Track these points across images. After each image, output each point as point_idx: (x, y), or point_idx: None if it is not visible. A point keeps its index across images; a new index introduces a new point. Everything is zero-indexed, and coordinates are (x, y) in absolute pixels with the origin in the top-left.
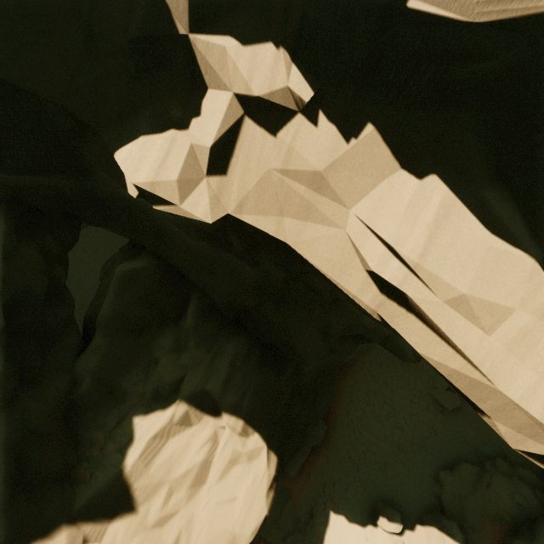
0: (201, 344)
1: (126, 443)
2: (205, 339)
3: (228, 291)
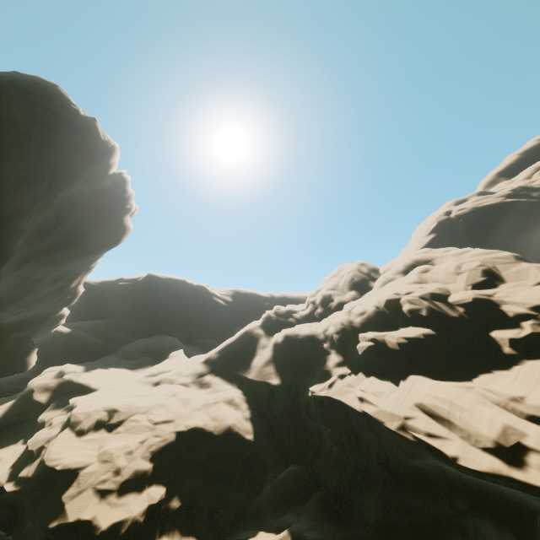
0: (312, 514)
1: (251, 536)
2: (316, 514)
3: (336, 479)
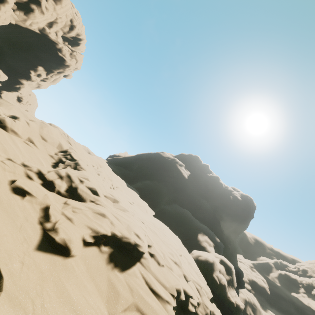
0: None
1: (269, 310)
2: None
3: None
